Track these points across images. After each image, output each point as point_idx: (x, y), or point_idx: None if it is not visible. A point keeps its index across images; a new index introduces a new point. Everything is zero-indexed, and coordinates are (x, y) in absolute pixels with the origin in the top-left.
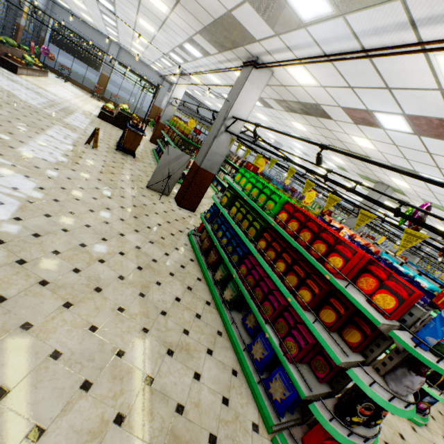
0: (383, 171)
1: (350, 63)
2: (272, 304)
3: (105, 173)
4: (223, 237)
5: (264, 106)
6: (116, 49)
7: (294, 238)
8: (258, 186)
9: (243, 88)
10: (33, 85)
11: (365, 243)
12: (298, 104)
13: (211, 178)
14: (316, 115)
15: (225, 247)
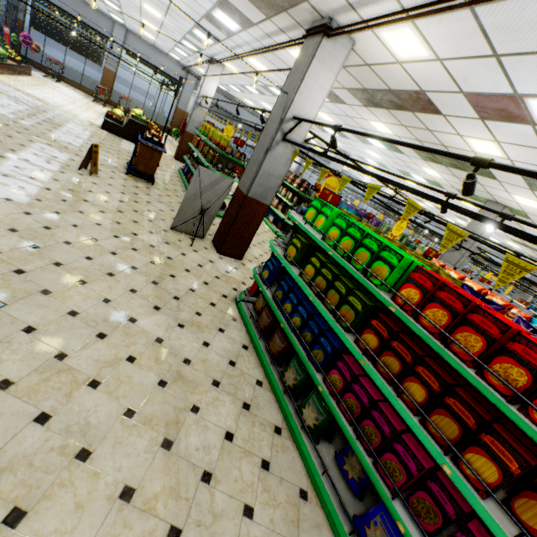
0: (504, 186)
1: (513, 5)
2: (404, 464)
3: (108, 212)
4: (293, 314)
5: (331, 101)
6: (122, 33)
7: (441, 341)
8: (352, 233)
9: (308, 70)
10: (7, 87)
11: (504, 304)
12: (387, 93)
13: (263, 211)
14: (413, 109)
15: (298, 332)
